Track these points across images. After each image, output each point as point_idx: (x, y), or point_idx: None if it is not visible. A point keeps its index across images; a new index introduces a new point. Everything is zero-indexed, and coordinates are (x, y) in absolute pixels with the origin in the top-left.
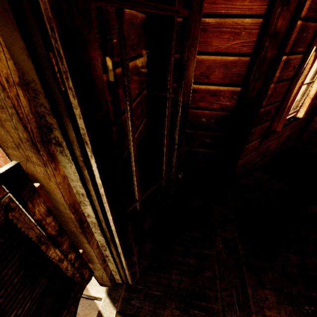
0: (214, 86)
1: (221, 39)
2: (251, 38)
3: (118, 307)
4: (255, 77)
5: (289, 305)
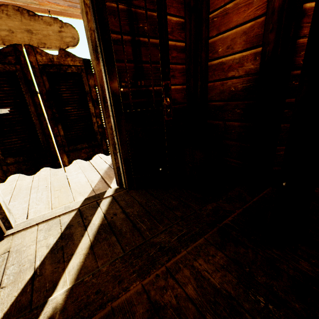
0: (238, 54)
1: (239, 14)
2: (262, 1)
3: (114, 194)
4: (269, 30)
5: (234, 278)
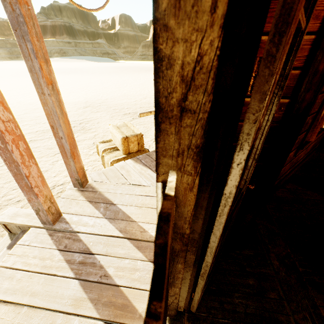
0: None
1: None
2: (302, 53)
3: None
4: (306, 89)
5: None
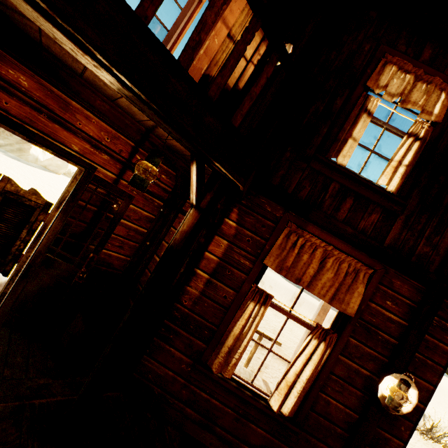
0: None
1: None
2: None
3: None
4: None
5: None
